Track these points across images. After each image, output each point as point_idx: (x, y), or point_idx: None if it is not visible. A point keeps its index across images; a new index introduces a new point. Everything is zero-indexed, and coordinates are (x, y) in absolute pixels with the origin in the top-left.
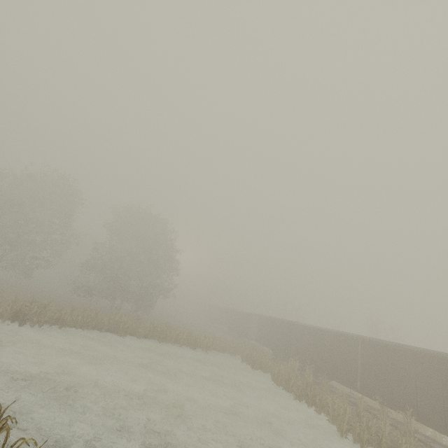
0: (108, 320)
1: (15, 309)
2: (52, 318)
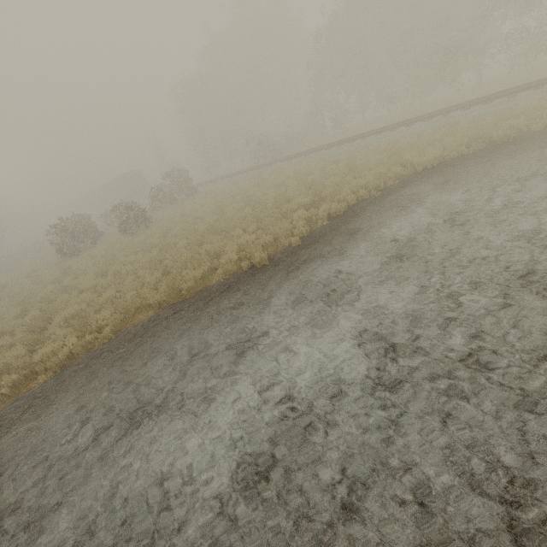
0: None
1: None
2: None
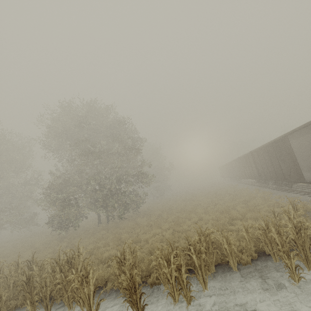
0: None
1: None
2: None
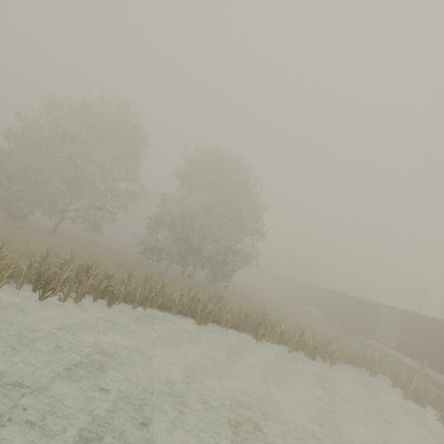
0: (179, 298)
1: (36, 269)
2: (96, 289)
